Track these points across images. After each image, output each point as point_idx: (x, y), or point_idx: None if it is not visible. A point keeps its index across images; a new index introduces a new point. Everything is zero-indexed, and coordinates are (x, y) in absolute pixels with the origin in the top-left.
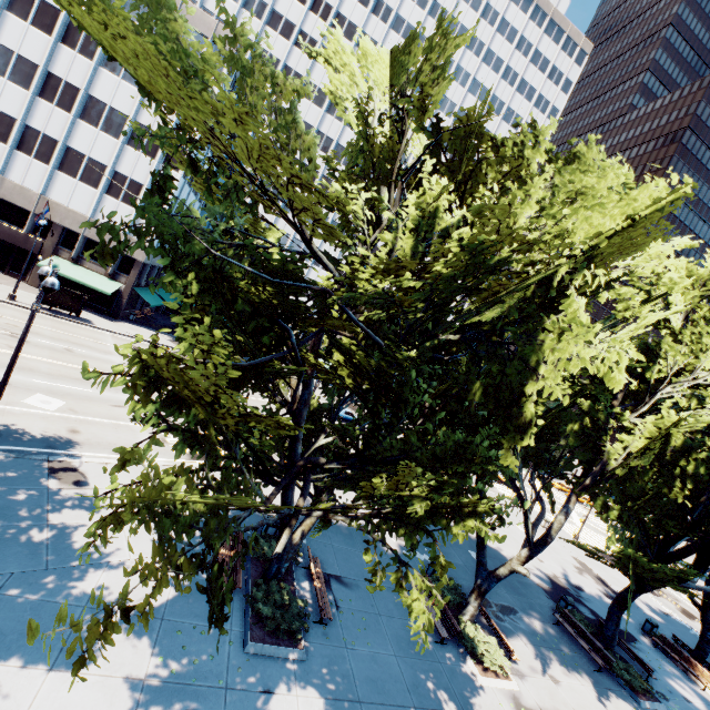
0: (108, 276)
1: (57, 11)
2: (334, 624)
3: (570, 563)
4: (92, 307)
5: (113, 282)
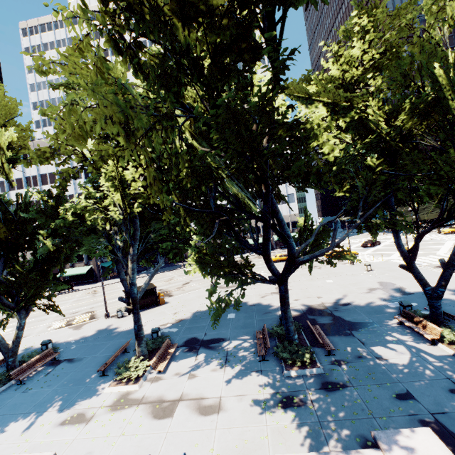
0: (86, 265)
1: (21, 179)
2: (32, 382)
3: (366, 288)
4: (88, 282)
5: (88, 266)
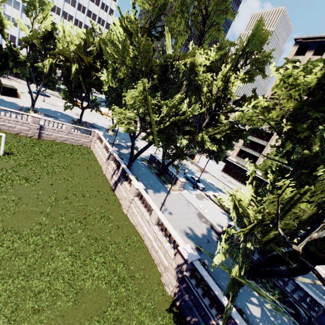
0: None
1: None
2: None
3: (105, 124)
4: None
5: None
